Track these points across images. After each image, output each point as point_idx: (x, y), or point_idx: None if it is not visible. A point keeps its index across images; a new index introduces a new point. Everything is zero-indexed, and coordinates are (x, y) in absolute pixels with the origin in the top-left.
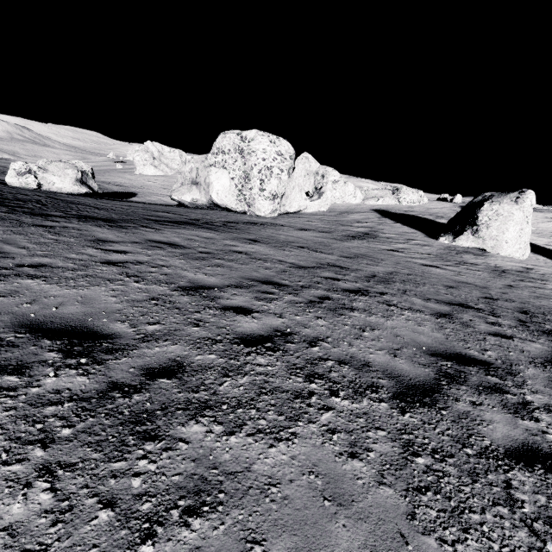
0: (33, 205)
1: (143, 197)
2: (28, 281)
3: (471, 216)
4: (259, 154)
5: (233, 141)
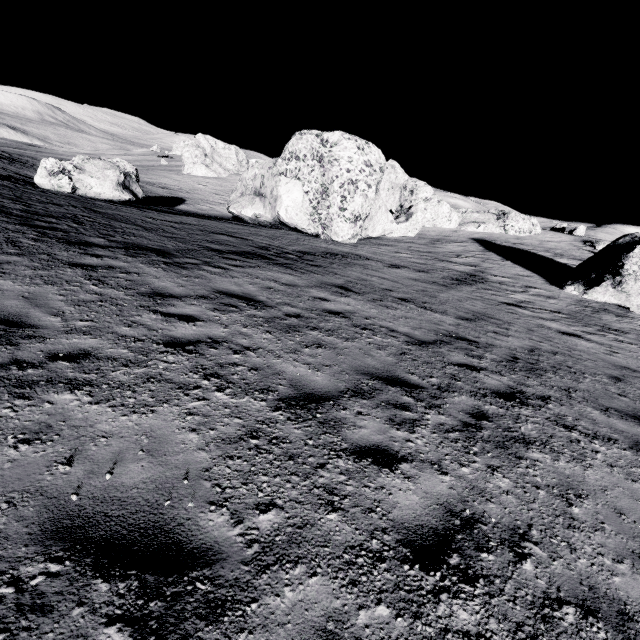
0: (68, 225)
1: (193, 204)
2: (64, 397)
3: (613, 263)
4: (342, 164)
5: (311, 144)
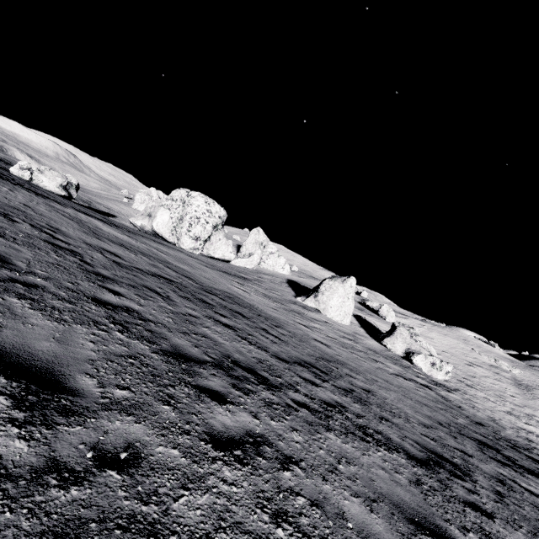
0: (5, 177)
1: (120, 220)
2: None
3: (318, 286)
4: (193, 207)
5: (181, 194)
